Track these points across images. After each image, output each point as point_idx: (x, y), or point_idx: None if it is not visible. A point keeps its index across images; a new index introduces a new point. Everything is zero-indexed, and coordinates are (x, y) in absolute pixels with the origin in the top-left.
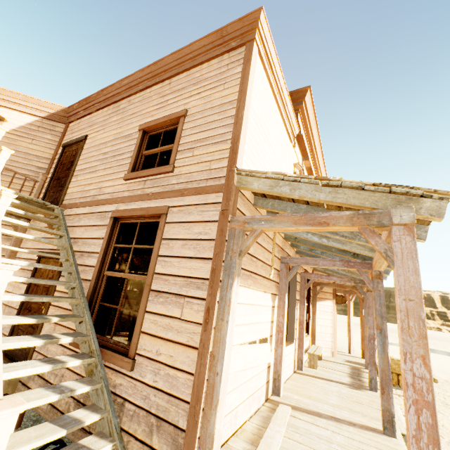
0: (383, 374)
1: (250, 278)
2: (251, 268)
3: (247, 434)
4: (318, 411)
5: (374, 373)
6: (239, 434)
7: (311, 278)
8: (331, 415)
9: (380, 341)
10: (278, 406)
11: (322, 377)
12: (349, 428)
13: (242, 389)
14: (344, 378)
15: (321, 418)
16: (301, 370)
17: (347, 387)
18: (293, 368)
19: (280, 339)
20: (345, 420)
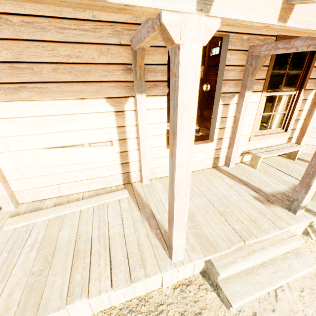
0: (170, 208)
1: (25, 90)
2: (20, 79)
3: (65, 200)
4: (150, 205)
5: (301, 196)
6: (61, 198)
7: (260, 53)
8: (155, 212)
9: (170, 170)
10: (121, 190)
11: (242, 178)
12: (143, 228)
13: (64, 176)
14: (276, 186)
15: (139, 210)
16: (228, 167)
17: (252, 196)
18: (212, 164)
19: (139, 143)
20: (159, 221)
